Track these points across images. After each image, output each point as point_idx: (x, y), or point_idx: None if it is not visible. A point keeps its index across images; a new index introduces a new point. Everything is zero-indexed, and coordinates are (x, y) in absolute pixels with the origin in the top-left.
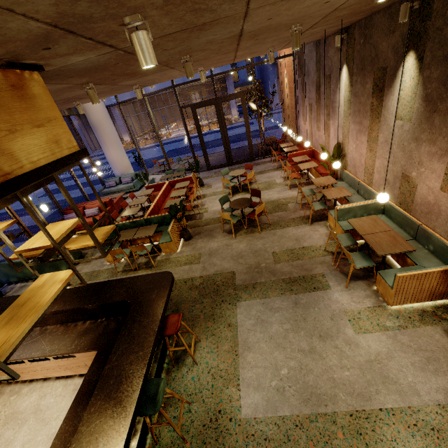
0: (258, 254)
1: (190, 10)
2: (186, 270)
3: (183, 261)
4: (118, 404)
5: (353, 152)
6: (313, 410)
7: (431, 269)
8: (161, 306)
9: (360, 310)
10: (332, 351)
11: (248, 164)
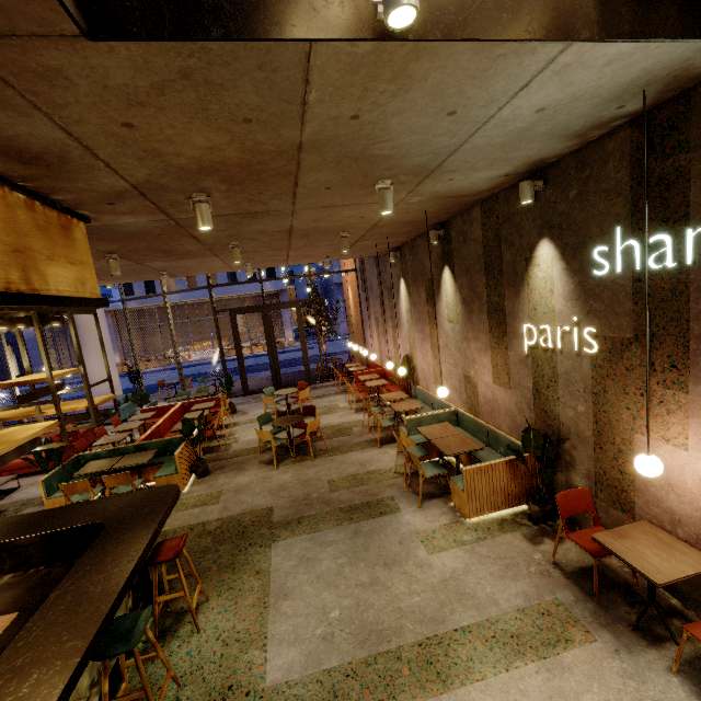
0: (309, 484)
1: (246, 199)
2: (195, 513)
3: (191, 503)
4: (71, 627)
5: (421, 363)
6: (371, 651)
7: (496, 460)
8: (157, 518)
9: (434, 529)
10: (400, 577)
11: (301, 383)
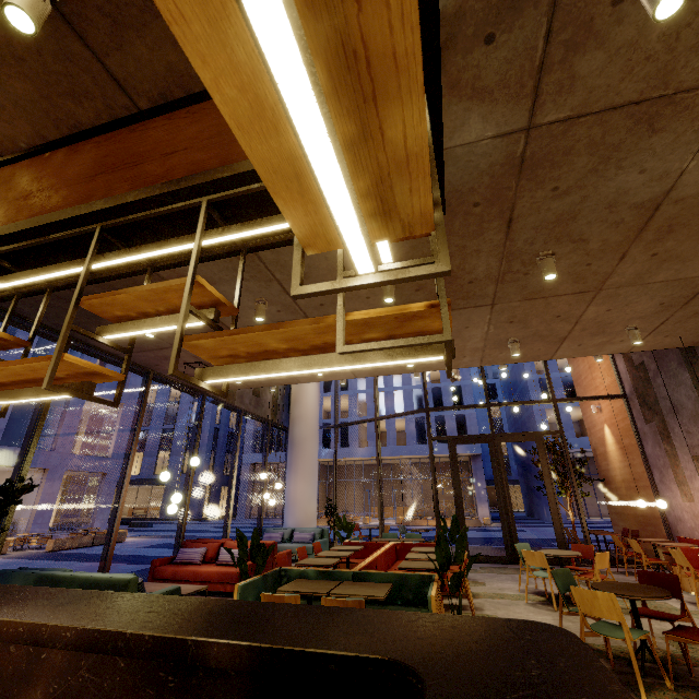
0: None
1: None
2: None
3: None
4: None
5: None
6: None
7: None
8: None
9: None
10: None
11: (578, 545)
